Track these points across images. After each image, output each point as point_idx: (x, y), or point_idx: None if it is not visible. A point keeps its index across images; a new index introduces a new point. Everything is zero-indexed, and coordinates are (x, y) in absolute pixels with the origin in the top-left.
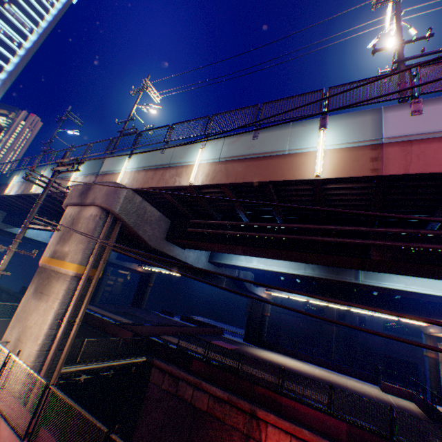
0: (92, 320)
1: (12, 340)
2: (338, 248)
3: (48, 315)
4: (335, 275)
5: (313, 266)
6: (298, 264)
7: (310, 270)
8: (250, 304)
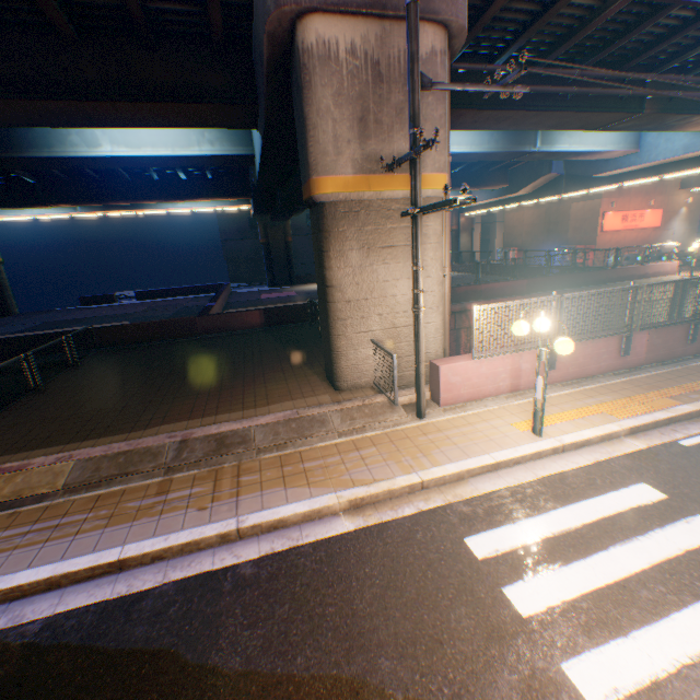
0: (137, 334)
1: (376, 337)
2: (622, 105)
3: (436, 272)
4: (518, 146)
5: (497, 139)
6: (481, 138)
7: (494, 145)
8: (263, 234)
